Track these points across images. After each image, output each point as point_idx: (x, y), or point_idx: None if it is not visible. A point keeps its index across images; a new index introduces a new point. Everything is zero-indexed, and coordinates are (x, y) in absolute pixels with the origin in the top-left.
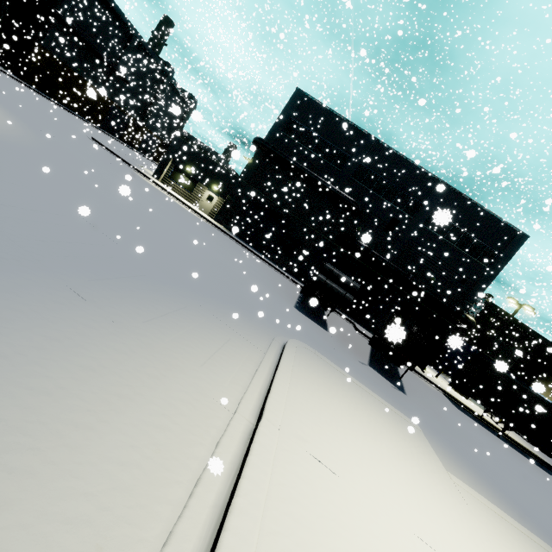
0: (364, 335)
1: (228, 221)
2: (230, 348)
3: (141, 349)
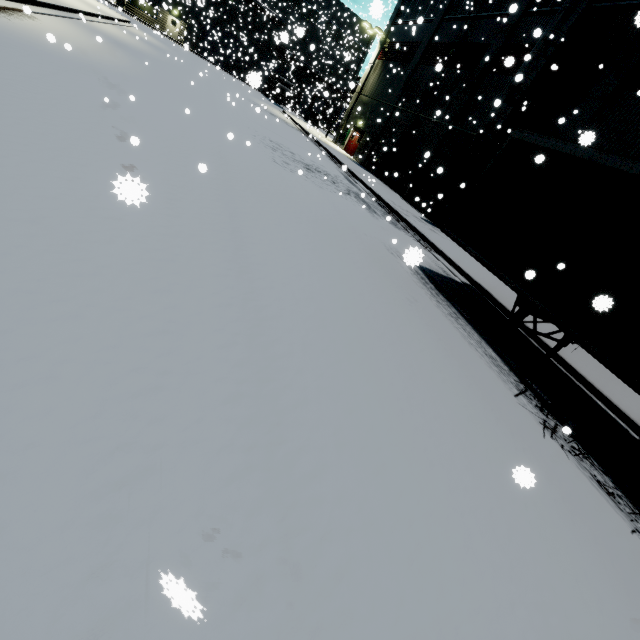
0: (301, 116)
1: (194, 44)
2: (276, 110)
3: (270, 108)
